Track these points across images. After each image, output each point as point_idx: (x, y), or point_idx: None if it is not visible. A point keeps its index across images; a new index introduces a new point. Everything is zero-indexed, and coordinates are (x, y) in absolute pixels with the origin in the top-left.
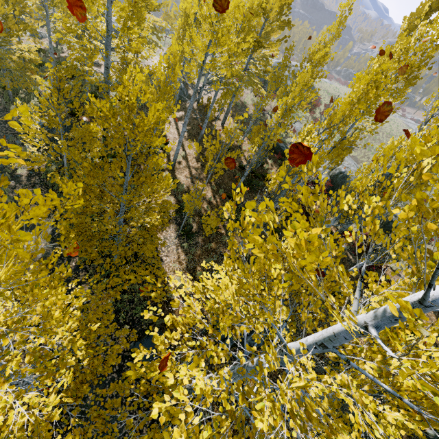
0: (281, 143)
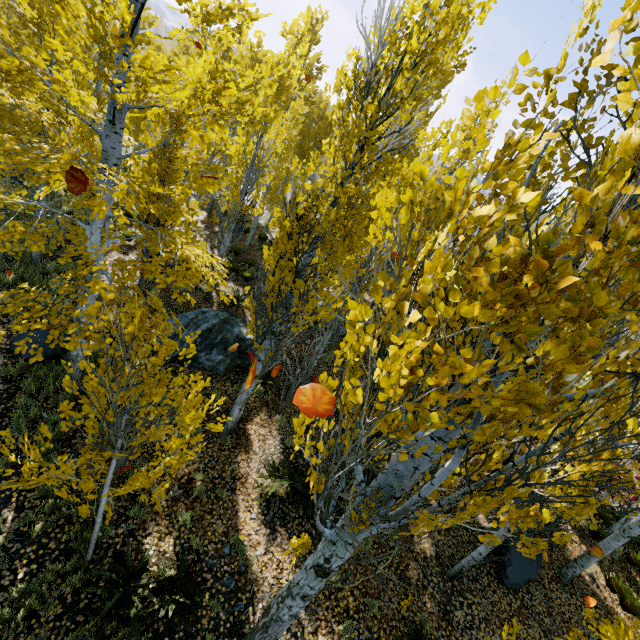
0: None
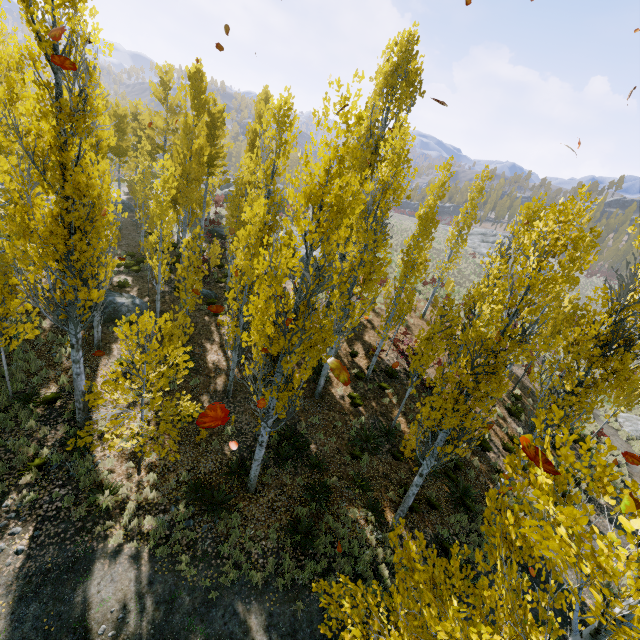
0: (219, 229)
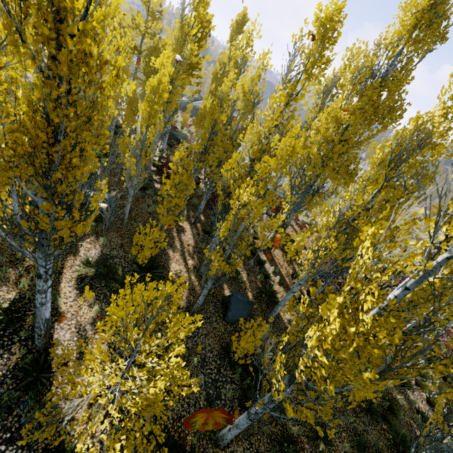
0: (176, 133)
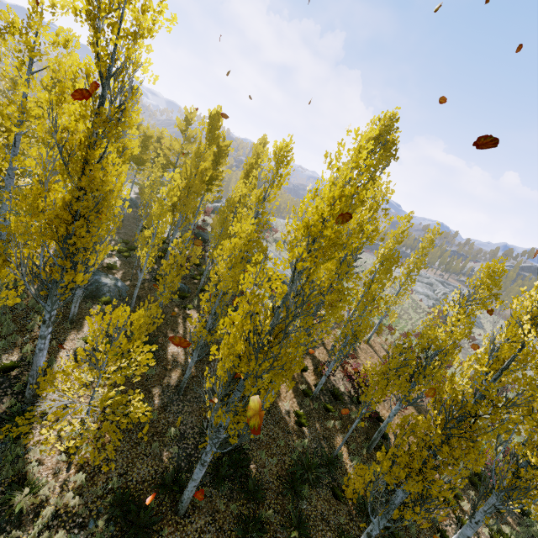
0: (204, 233)
